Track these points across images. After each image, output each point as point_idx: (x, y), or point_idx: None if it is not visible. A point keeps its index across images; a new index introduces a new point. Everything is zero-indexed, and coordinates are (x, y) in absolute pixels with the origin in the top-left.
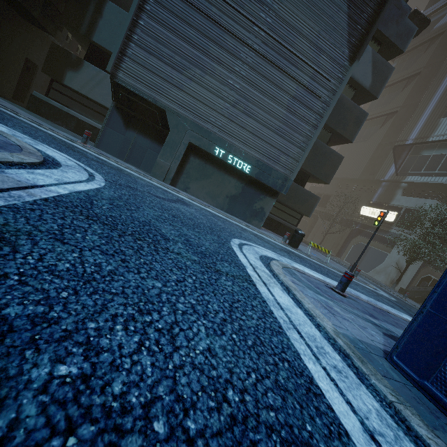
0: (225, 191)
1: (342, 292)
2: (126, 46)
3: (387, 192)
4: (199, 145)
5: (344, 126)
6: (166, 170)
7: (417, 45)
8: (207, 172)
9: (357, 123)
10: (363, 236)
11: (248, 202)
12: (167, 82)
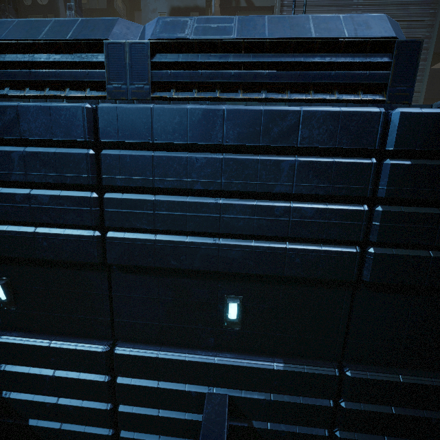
0: None
1: None
2: None
3: None
4: None
5: None
6: None
7: None
8: None
9: None
10: None
11: None
12: None
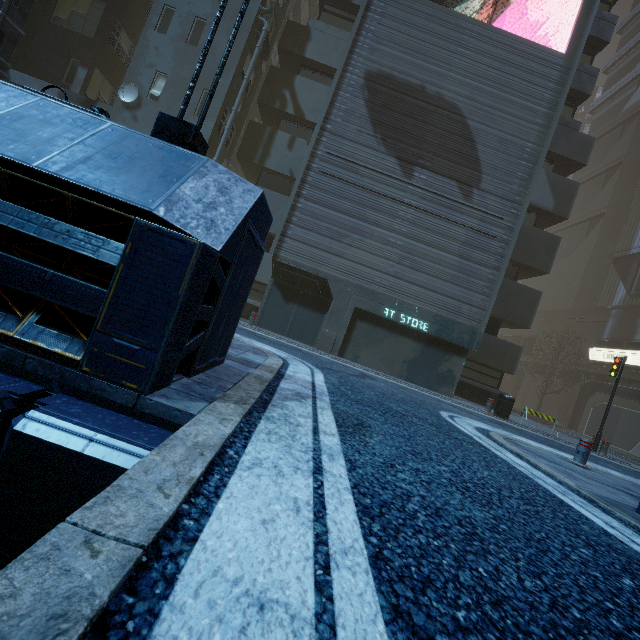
0: (401, 356)
1: (583, 464)
2: (287, 228)
3: (623, 323)
4: (366, 309)
5: (532, 256)
6: (333, 341)
7: (606, 132)
8: (377, 337)
9: (549, 251)
10: (604, 392)
11: (432, 365)
12: (327, 253)
